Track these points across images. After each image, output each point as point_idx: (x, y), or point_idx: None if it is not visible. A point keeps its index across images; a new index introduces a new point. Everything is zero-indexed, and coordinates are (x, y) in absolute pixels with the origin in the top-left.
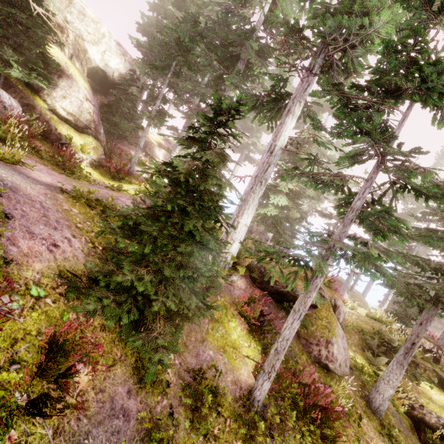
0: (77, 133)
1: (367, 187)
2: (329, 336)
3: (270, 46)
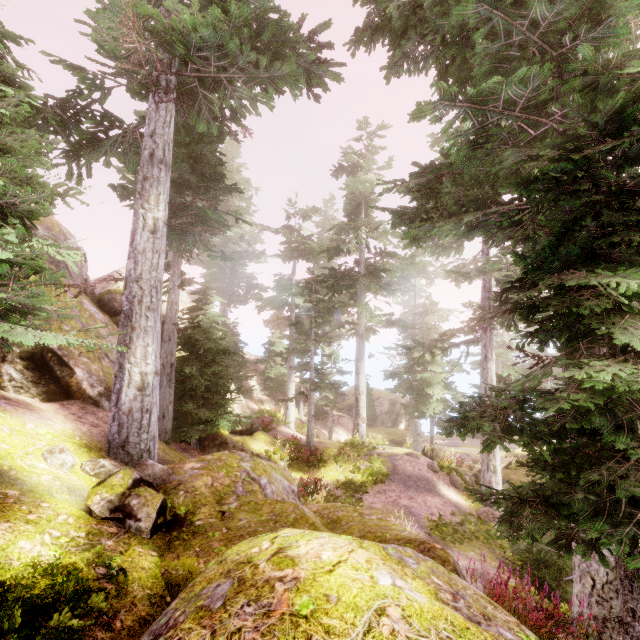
0: (253, 439)
1: None
2: None
3: (386, 268)
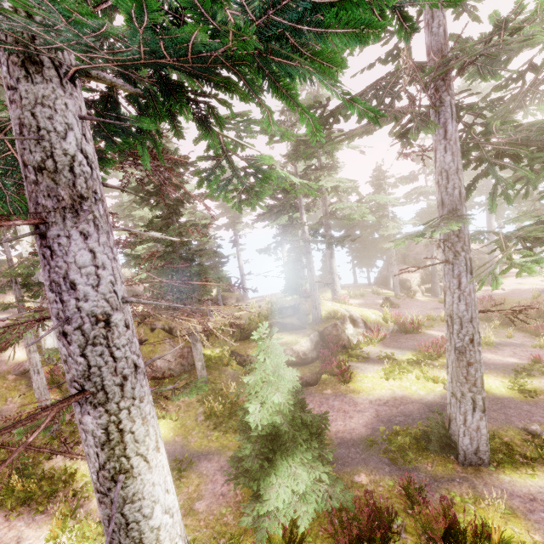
0: None
1: (13, 283)
2: (153, 355)
3: None
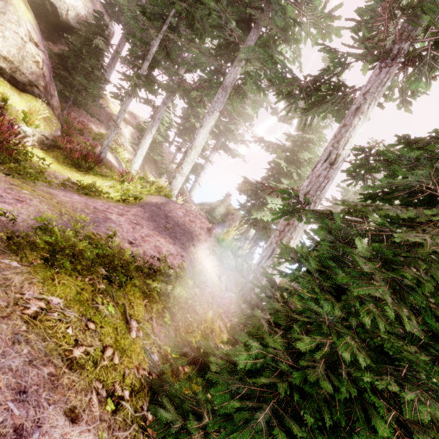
0: (15, 91)
1: None
2: None
3: (293, 19)
